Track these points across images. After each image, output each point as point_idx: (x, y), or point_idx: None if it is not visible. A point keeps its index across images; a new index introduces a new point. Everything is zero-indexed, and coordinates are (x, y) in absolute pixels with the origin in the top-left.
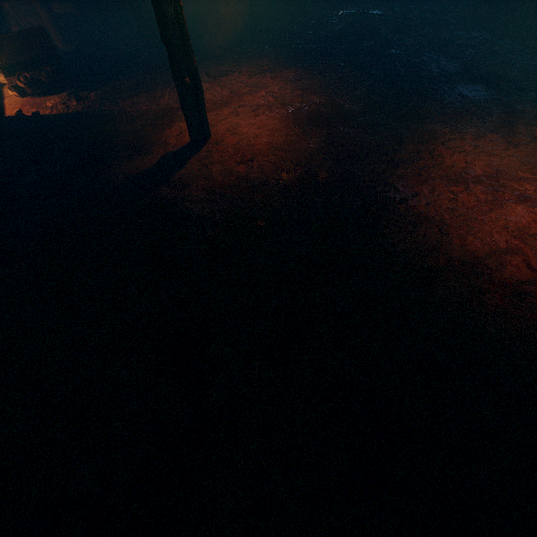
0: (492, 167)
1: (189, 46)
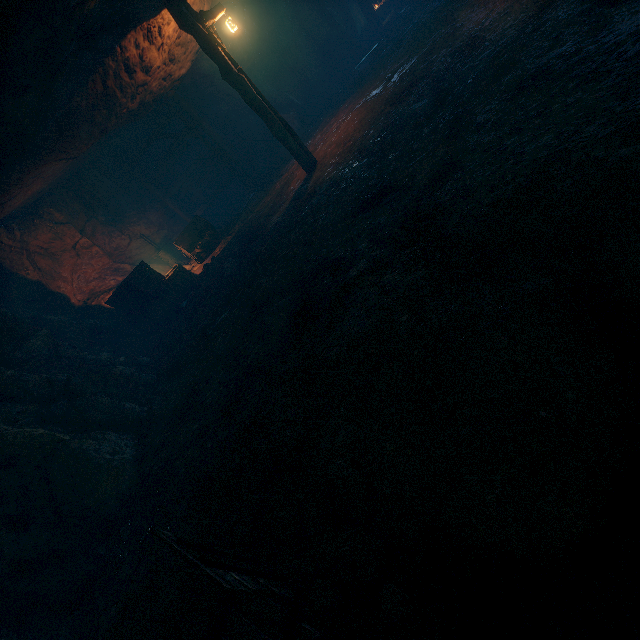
0: None
1: (271, 107)
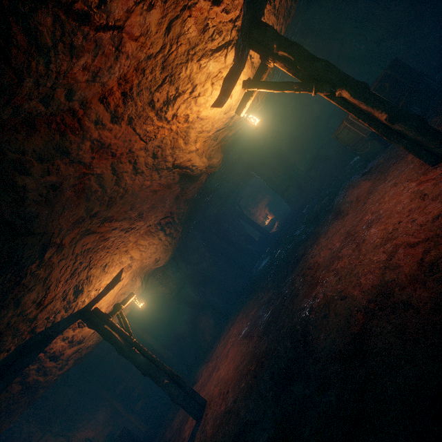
0: (343, 234)
1: (159, 363)
